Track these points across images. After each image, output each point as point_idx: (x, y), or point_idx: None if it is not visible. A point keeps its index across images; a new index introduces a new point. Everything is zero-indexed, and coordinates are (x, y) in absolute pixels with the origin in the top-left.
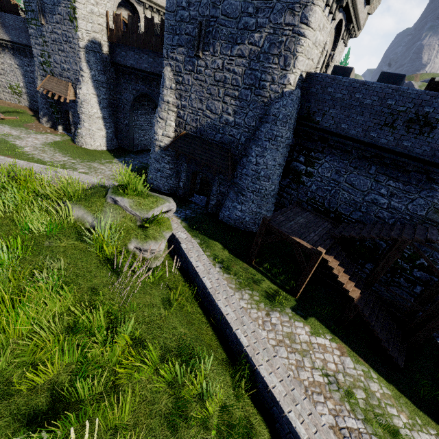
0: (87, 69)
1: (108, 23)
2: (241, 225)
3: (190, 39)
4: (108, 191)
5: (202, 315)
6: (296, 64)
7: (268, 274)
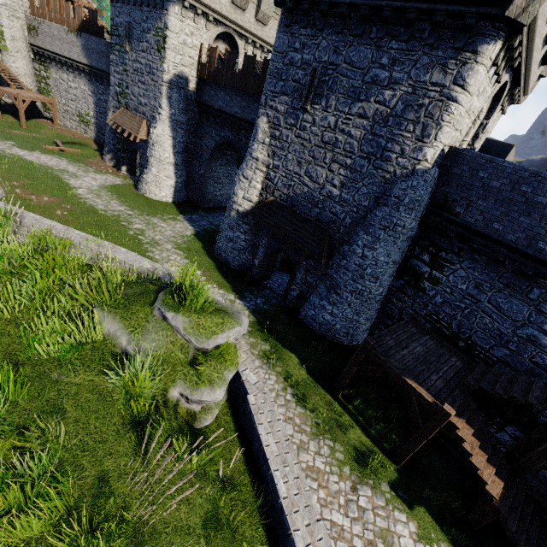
0: (167, 107)
1: (201, 57)
2: (329, 332)
3: (298, 87)
4: (158, 297)
5: (264, 544)
6: (439, 136)
7: (359, 418)
